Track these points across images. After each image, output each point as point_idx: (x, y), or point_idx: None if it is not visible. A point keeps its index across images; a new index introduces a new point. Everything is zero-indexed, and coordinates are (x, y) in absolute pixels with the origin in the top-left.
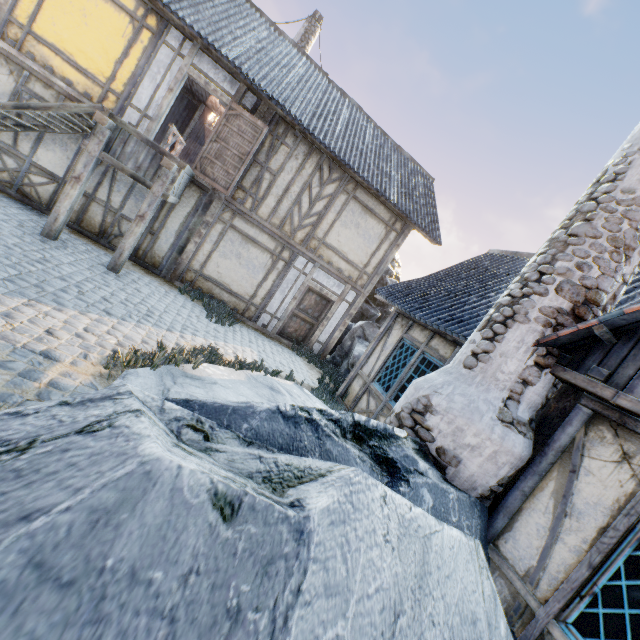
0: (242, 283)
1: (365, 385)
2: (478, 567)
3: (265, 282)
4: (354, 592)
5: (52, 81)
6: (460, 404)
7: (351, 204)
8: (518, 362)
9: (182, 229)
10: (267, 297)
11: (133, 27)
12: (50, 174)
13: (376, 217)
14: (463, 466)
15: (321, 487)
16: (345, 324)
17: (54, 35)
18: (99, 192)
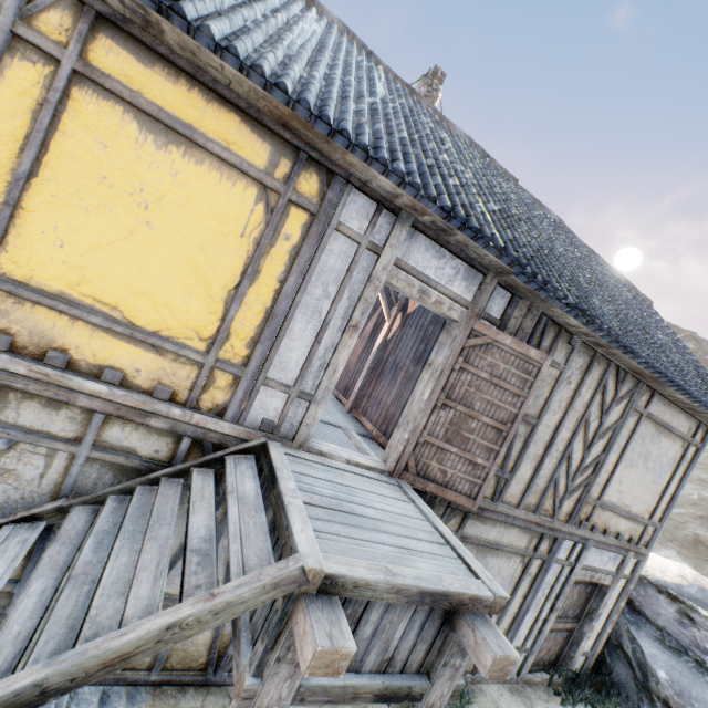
0: None
1: None
2: None
3: (510, 603)
4: None
5: (67, 388)
6: None
7: (640, 427)
8: None
9: None
10: (513, 626)
11: (265, 206)
12: None
13: (671, 433)
14: None
15: None
16: (618, 609)
17: (61, 269)
18: None
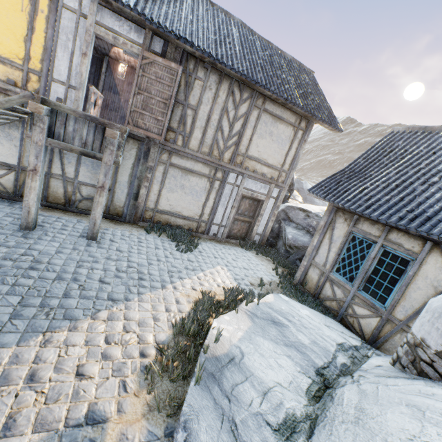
0: (190, 208)
1: (323, 274)
2: None
3: (208, 201)
4: None
5: None
6: None
7: (263, 117)
8: None
9: (131, 179)
10: (212, 213)
11: None
12: (5, 165)
13: (284, 122)
14: None
15: None
16: (274, 215)
17: None
18: (53, 168)
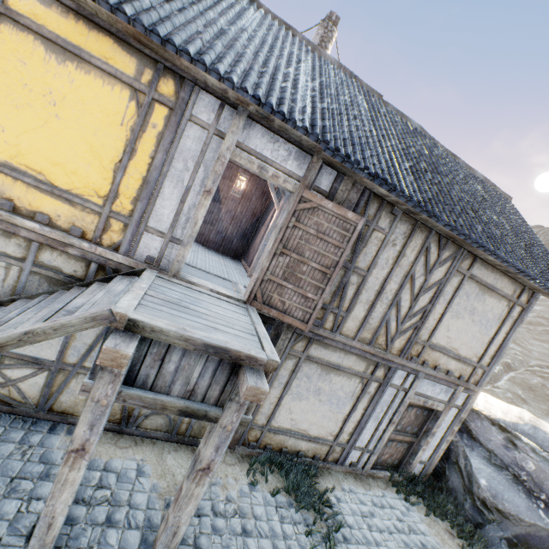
0: (323, 423)
1: None
2: None
3: (353, 413)
4: None
5: (14, 224)
6: None
7: (465, 286)
8: None
9: None
10: (356, 431)
11: (136, 104)
12: (35, 361)
13: (496, 294)
14: None
15: None
16: (452, 432)
17: (5, 147)
18: None
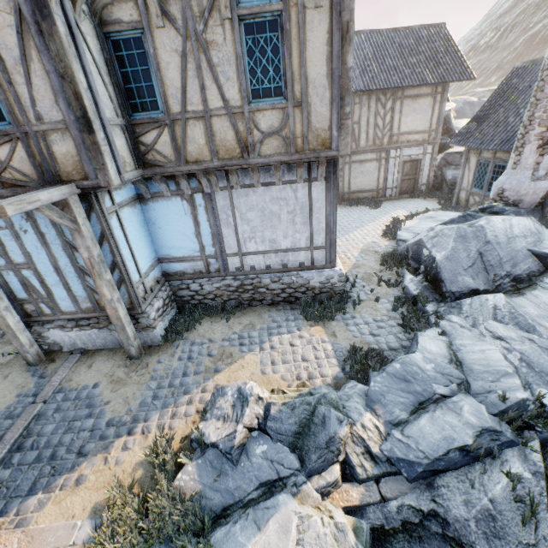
0: (369, 184)
1: (467, 192)
2: (531, 222)
3: (380, 175)
4: (495, 230)
5: None
6: (514, 184)
7: (404, 102)
8: (532, 158)
9: None
10: (384, 182)
11: None
12: None
13: (422, 96)
14: (524, 201)
15: (481, 222)
16: (433, 166)
17: None
18: None
